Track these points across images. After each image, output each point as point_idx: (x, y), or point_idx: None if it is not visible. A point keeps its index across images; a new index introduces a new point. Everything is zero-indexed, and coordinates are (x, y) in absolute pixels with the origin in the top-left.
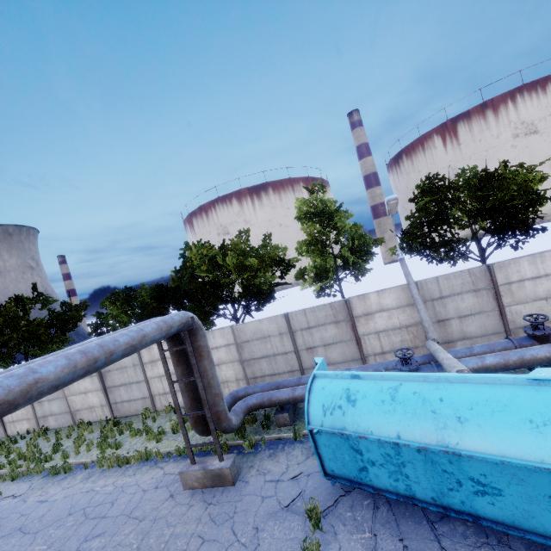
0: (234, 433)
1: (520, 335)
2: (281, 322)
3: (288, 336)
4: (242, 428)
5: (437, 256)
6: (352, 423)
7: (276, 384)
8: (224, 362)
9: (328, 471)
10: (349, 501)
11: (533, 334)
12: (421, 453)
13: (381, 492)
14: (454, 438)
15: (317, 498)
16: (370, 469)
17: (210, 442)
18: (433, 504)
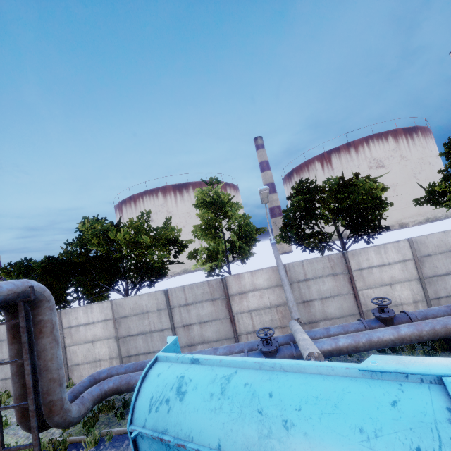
0: (83, 425)
1: (371, 317)
2: (161, 298)
3: (166, 312)
4: (92, 418)
5: (308, 245)
6: (175, 424)
7: (142, 364)
8: (99, 339)
9: None
10: None
11: (379, 316)
12: None
13: None
14: None
15: None
16: None
17: (28, 445)
18: None
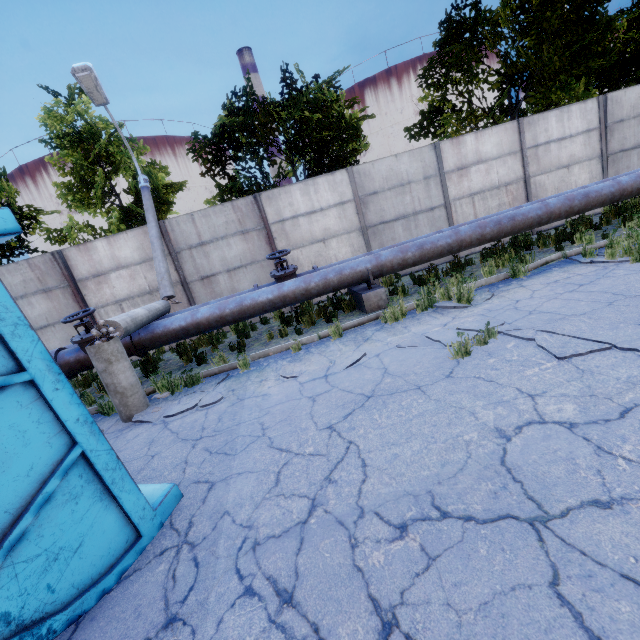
0: None
1: None
2: None
3: None
4: None
5: None
6: None
7: None
8: None
9: None
10: None
11: (274, 275)
12: None
13: None
14: None
15: None
16: None
17: None
18: None
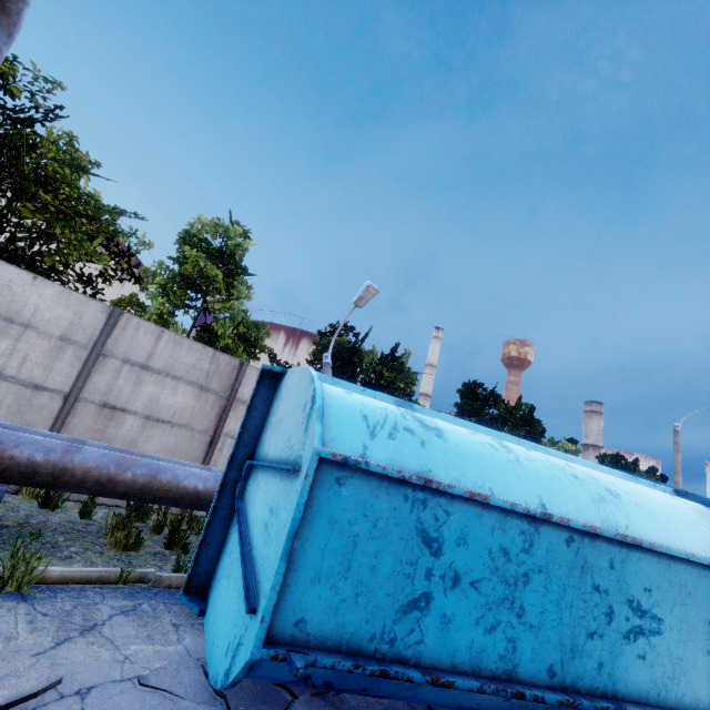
0: None
1: None
2: (93, 318)
3: (83, 355)
4: None
5: None
6: (446, 465)
7: None
8: None
9: (281, 626)
10: None
11: None
12: (572, 545)
13: (443, 674)
14: (620, 518)
15: None
16: (439, 601)
17: None
18: (546, 686)
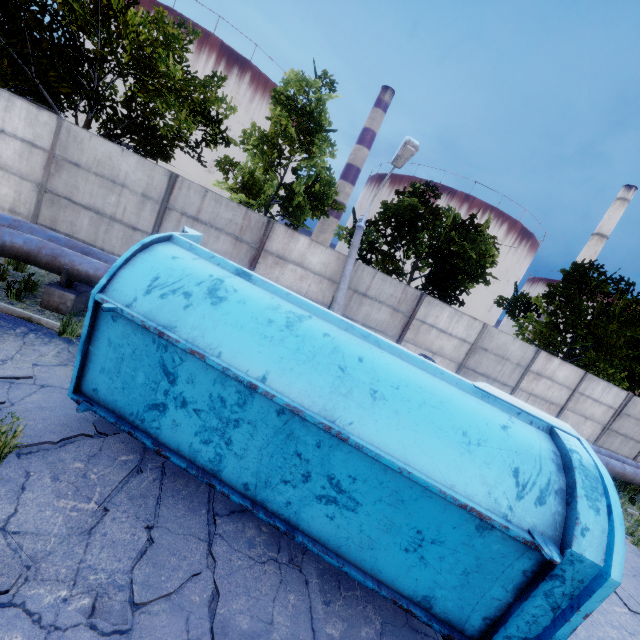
0: None
1: None
2: (160, 180)
3: (156, 208)
4: None
5: (377, 264)
6: (194, 326)
7: (86, 250)
8: (2, 166)
9: (86, 388)
10: (95, 447)
11: None
12: (282, 416)
13: (166, 450)
14: (351, 414)
15: (30, 423)
16: (171, 411)
17: None
18: (241, 492)
